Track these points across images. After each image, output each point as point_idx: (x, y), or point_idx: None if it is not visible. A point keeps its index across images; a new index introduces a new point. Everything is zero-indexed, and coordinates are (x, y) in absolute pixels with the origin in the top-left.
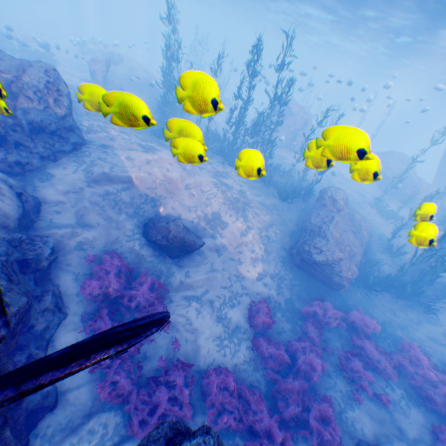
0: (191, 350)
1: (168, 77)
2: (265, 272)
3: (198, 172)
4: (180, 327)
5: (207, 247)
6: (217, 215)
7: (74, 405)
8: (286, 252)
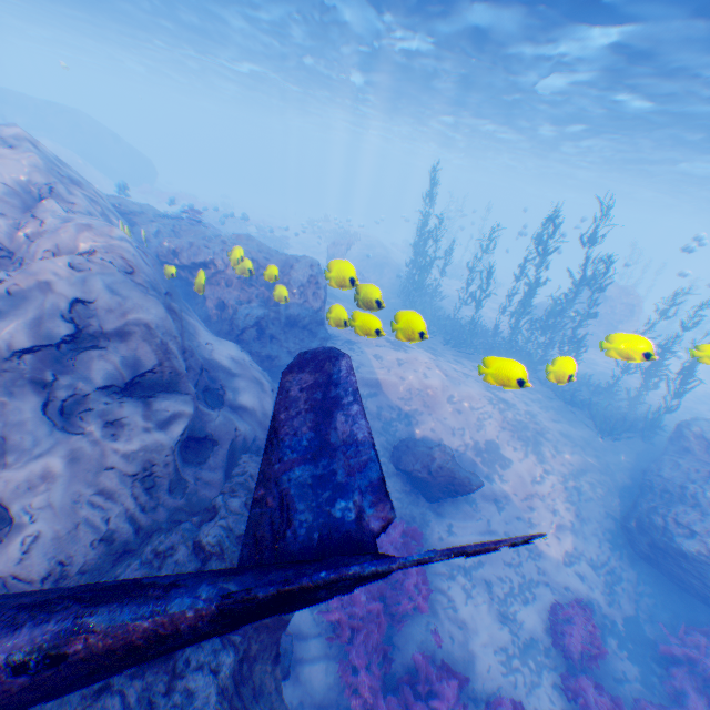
0: (459, 656)
1: (421, 256)
2: (579, 554)
3: (462, 378)
4: (441, 613)
5: (478, 492)
6: (492, 444)
7: (305, 684)
8: (615, 524)
